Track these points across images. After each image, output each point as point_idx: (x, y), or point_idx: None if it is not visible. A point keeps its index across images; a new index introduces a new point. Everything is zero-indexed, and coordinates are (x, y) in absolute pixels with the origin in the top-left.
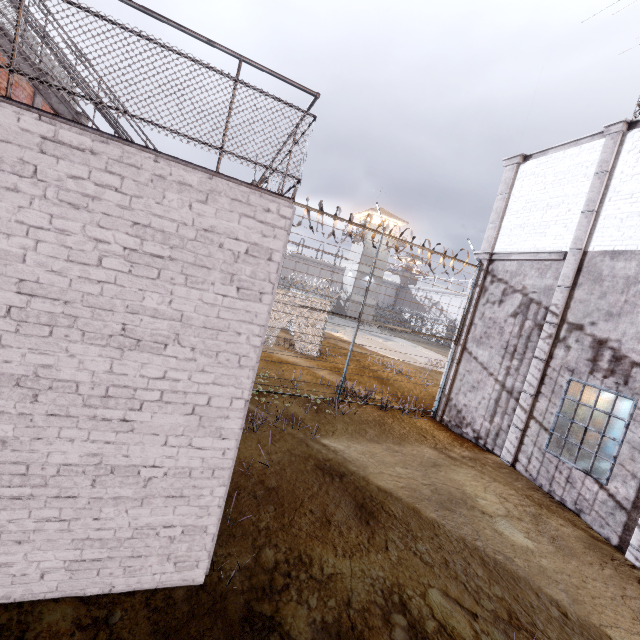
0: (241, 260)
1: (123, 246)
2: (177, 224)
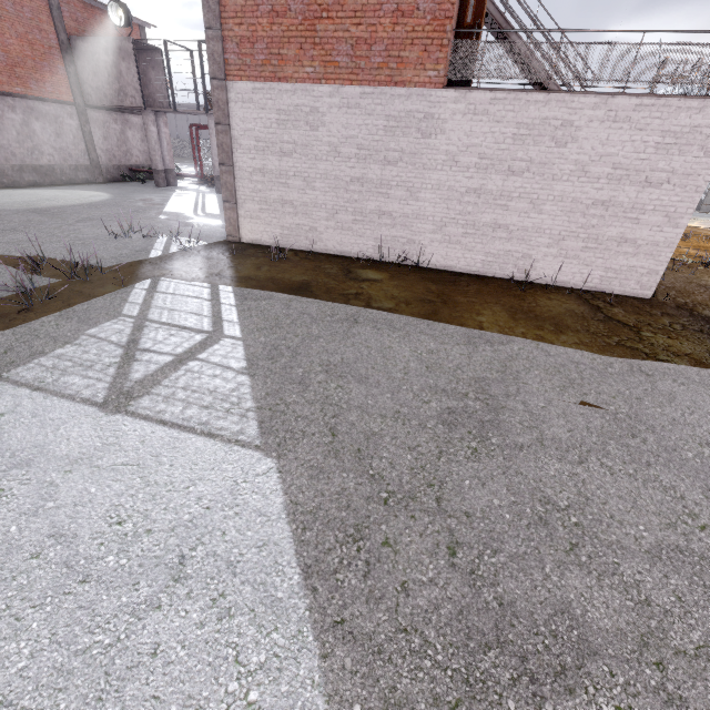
0: (709, 138)
1: (655, 142)
2: (681, 127)
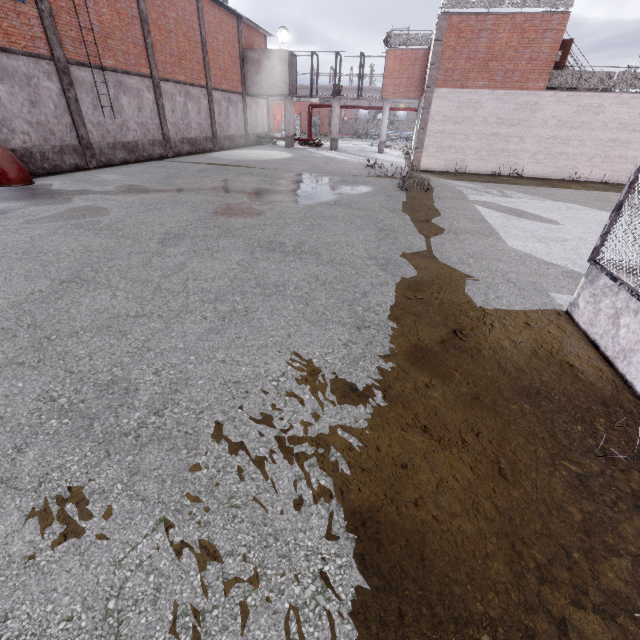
0: None
1: (637, 113)
2: None
